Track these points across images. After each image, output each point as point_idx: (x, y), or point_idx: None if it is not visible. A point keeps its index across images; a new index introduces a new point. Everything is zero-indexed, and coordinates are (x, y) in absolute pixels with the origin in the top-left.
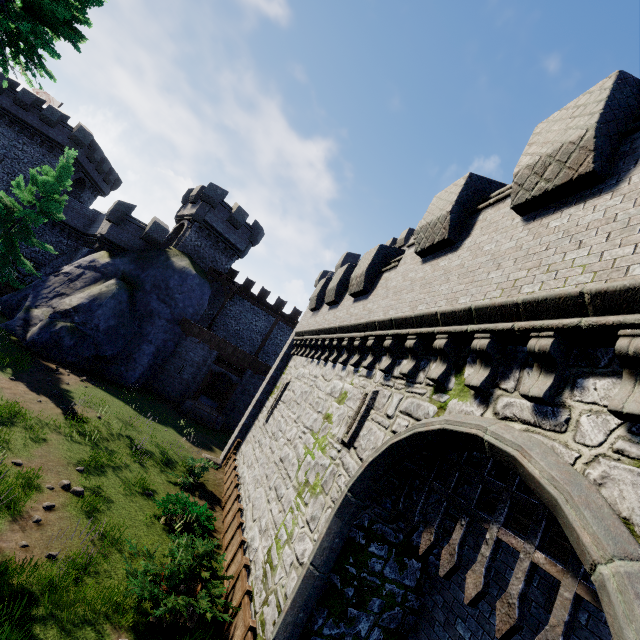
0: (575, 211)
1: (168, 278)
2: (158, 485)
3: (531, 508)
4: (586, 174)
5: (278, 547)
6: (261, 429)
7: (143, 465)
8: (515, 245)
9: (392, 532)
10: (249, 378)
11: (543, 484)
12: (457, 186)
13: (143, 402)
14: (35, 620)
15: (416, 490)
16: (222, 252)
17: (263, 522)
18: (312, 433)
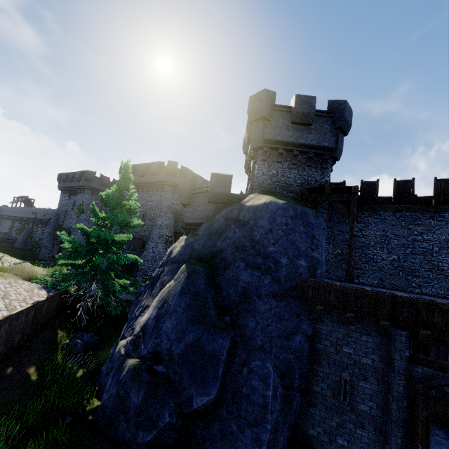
0: None
1: (249, 229)
2: None
3: None
4: None
5: None
6: None
7: None
8: None
9: None
10: None
11: None
12: None
13: None
14: None
15: None
16: (307, 165)
17: None
18: None
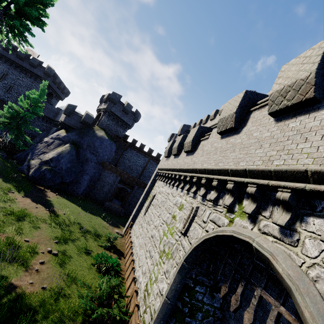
0: (303, 119)
1: (94, 141)
2: (93, 247)
3: (278, 282)
4: (310, 98)
5: (151, 283)
6: (142, 218)
7: (86, 237)
8: (270, 135)
9: (207, 280)
10: (136, 190)
11: (283, 277)
12: (239, 97)
13: (85, 204)
14: (37, 321)
15: (219, 260)
16: (120, 126)
17: (143, 268)
18: (166, 224)
